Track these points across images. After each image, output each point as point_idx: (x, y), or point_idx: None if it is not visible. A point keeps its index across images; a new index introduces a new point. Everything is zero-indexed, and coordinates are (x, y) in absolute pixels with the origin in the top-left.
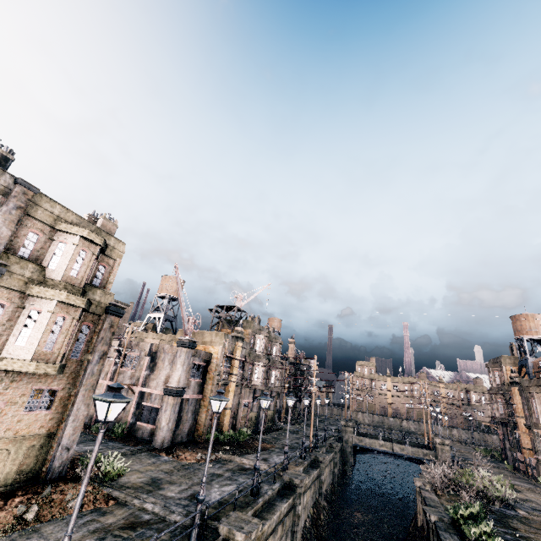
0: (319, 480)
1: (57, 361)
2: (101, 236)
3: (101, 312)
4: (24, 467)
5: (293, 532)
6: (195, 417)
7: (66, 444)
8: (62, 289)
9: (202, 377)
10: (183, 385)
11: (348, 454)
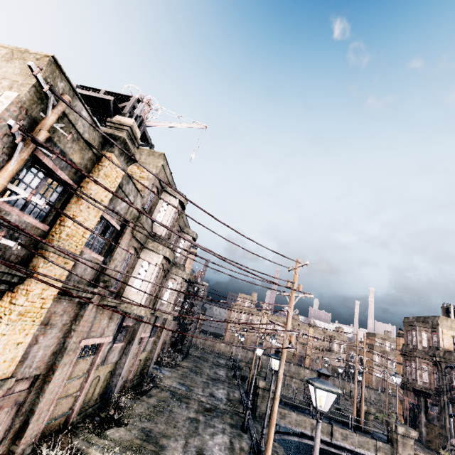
0: None
1: None
2: None
3: None
4: None
5: None
6: None
7: None
8: None
9: None
10: None
11: None
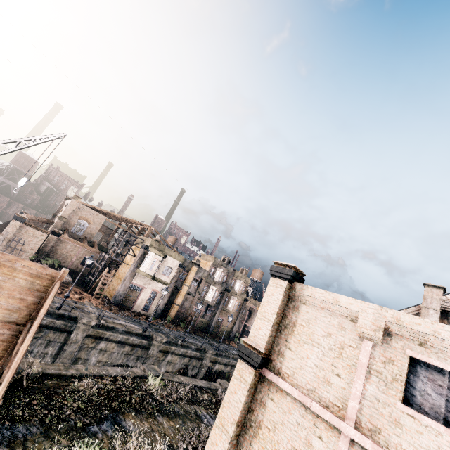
0: None
1: (235, 312)
2: (245, 278)
3: (243, 300)
4: (225, 334)
5: None
6: None
7: (233, 332)
8: (238, 295)
9: None
10: None
11: None
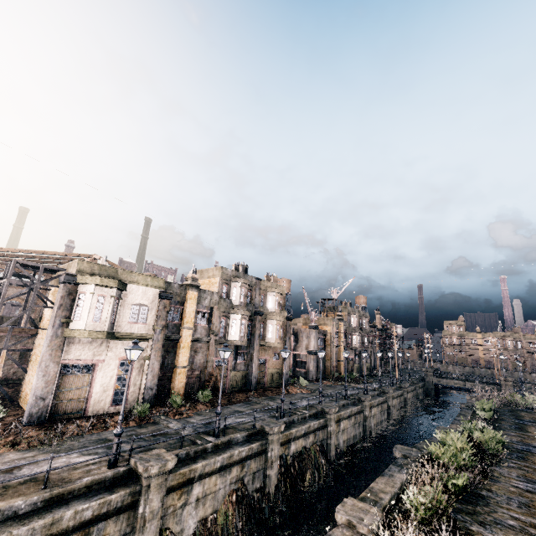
0: (404, 397)
1: (280, 342)
2: (278, 287)
3: (285, 320)
4: (276, 380)
5: (388, 413)
6: (324, 365)
7: (286, 372)
8: (276, 315)
9: (324, 344)
10: (316, 349)
11: (430, 390)
